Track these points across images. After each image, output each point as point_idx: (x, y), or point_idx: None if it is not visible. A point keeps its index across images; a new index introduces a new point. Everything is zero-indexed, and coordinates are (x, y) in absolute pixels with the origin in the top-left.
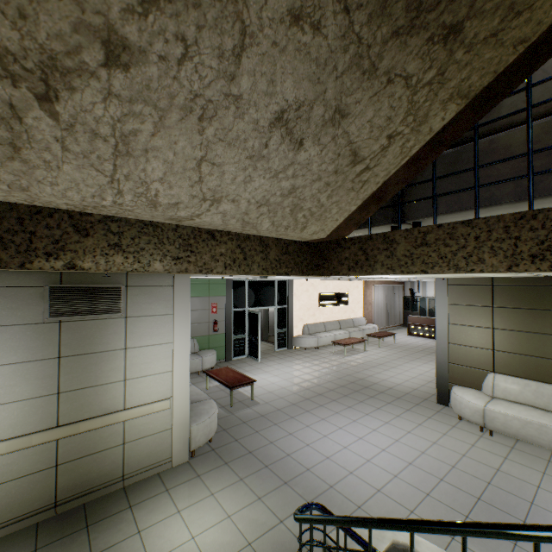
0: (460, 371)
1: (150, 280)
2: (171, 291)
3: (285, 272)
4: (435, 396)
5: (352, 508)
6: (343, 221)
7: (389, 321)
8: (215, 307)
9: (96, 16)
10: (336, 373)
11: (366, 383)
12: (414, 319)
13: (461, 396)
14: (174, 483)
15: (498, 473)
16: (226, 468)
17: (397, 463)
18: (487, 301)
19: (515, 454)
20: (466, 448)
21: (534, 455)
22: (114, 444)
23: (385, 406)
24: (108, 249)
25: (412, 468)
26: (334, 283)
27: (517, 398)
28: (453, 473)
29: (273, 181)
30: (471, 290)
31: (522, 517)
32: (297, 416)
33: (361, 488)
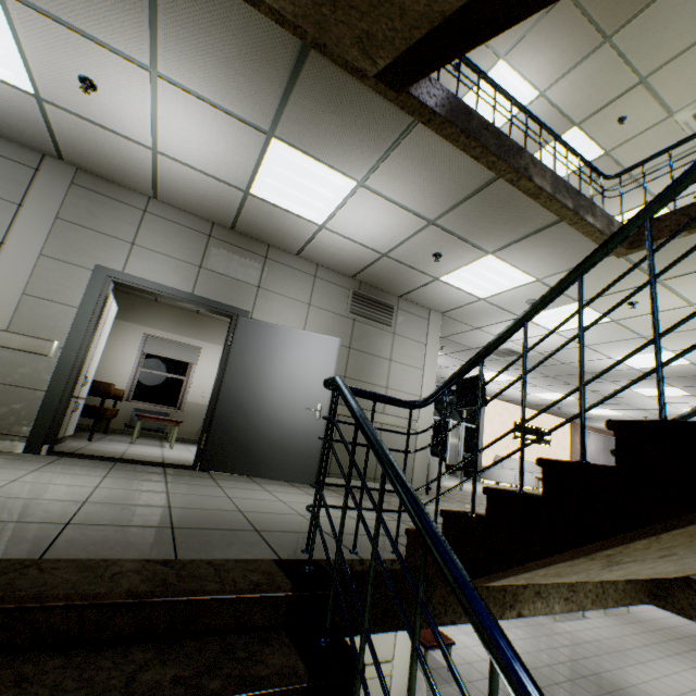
0: None
1: None
2: None
3: (628, 602)
4: None
5: None
6: None
7: None
8: None
9: (671, 552)
10: (553, 652)
11: (605, 683)
12: None
13: None
14: None
15: None
16: None
17: None
18: None
19: None
20: None
21: None
22: None
23: None
24: (534, 596)
25: None
26: None
27: None
28: None
29: (677, 566)
30: None
31: None
32: None
33: None
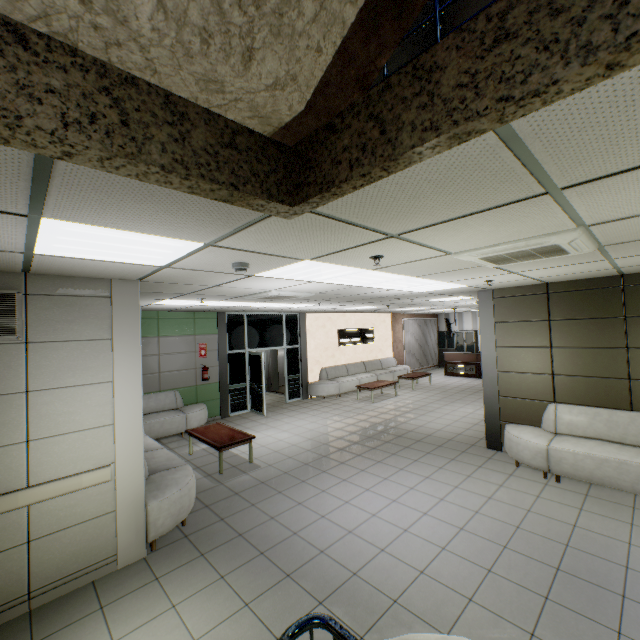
0: (513, 405)
1: (69, 287)
2: (107, 304)
3: (229, 183)
4: (484, 440)
5: (385, 604)
6: (334, 60)
7: (423, 361)
8: (203, 349)
9: None
10: (362, 423)
11: (399, 431)
12: (451, 356)
13: (518, 435)
14: (116, 595)
15: (575, 530)
16: (201, 563)
17: (444, 530)
18: (543, 314)
19: (591, 504)
20: (530, 500)
21: (614, 502)
22: (10, 544)
23: (424, 457)
24: None
25: (465, 535)
26: (356, 317)
27: (587, 432)
28: (519, 536)
29: None
30: (522, 302)
31: (619, 589)
32: (309, 479)
33: (398, 572)
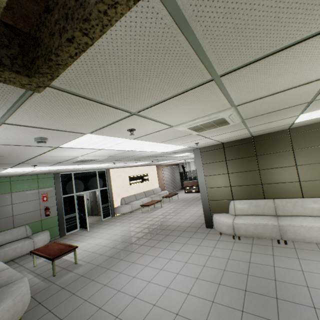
0: (215, 204)
1: None
2: None
3: None
4: (205, 224)
5: None
6: None
7: (174, 187)
8: (45, 196)
9: None
10: (144, 225)
11: (163, 227)
12: (187, 183)
13: (219, 219)
14: None
15: (250, 264)
16: None
17: (188, 282)
18: (223, 157)
19: (255, 248)
20: (228, 253)
21: (264, 245)
22: None
23: (176, 239)
24: None
25: (199, 282)
26: (138, 168)
27: (248, 212)
28: (225, 275)
29: None
30: (213, 153)
31: (274, 294)
32: (112, 266)
33: (163, 318)
